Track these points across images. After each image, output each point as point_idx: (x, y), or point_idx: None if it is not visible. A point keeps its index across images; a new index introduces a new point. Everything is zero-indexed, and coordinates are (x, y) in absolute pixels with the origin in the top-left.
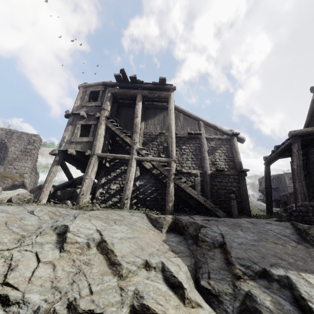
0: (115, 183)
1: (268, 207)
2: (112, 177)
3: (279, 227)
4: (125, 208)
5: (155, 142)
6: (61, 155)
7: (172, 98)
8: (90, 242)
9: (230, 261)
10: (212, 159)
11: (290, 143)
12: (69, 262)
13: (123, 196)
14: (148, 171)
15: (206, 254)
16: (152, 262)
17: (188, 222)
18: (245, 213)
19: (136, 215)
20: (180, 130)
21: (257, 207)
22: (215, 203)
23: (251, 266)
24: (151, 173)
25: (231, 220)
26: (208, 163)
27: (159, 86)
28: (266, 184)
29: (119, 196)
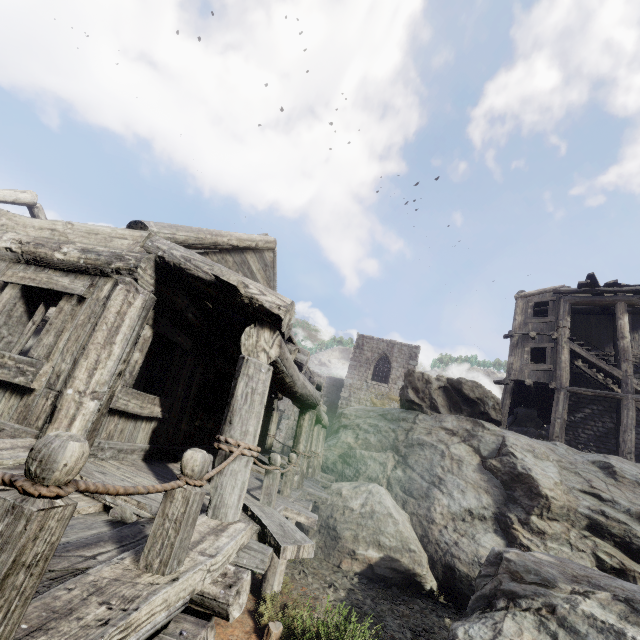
0: (584, 428)
1: None
2: (577, 419)
3: None
4: None
5: None
6: (512, 386)
7: None
8: (638, 481)
9: None
10: None
11: None
12: (629, 490)
13: (622, 448)
14: None
15: None
16: None
17: None
18: None
19: None
20: None
21: None
22: None
23: None
24: None
25: None
26: None
27: None
28: None
29: (596, 449)
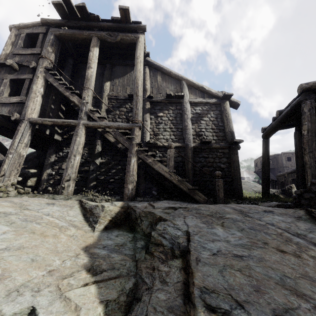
0: None
1: (264, 188)
2: (64, 154)
3: (286, 219)
4: (64, 193)
5: (123, 108)
6: None
7: (141, 42)
8: None
9: (190, 293)
10: (196, 128)
11: (300, 102)
12: None
13: (64, 176)
14: (113, 145)
15: (157, 269)
16: (4, 313)
17: (142, 211)
18: (236, 195)
19: (61, 204)
20: (156, 93)
21: (252, 189)
22: (198, 185)
23: (230, 313)
24: (117, 148)
25: (209, 208)
26: (191, 134)
27: (122, 25)
28: (263, 161)
29: None
